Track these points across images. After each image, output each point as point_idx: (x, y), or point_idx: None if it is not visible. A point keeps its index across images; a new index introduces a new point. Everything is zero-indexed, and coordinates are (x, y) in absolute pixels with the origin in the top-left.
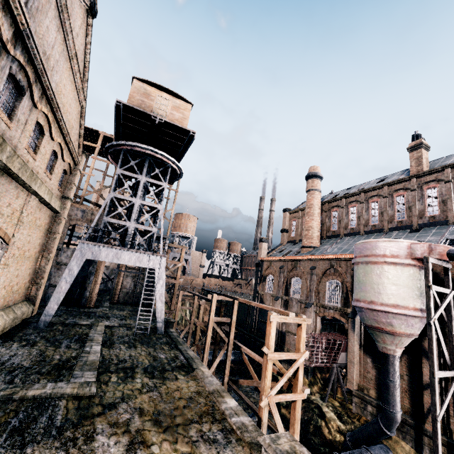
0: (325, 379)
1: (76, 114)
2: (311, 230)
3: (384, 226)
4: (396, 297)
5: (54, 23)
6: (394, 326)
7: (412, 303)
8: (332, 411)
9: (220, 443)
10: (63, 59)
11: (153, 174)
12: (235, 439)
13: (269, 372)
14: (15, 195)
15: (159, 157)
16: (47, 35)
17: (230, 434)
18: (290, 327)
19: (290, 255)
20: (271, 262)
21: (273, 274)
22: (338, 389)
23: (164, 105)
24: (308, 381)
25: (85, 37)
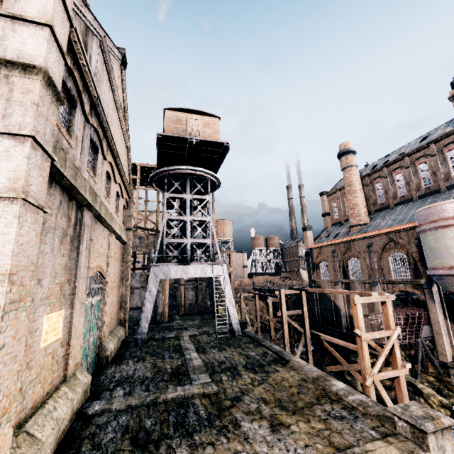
0: (412, 356)
1: (125, 155)
2: (356, 207)
3: (440, 186)
4: None
5: (106, 85)
6: None
7: None
8: (428, 387)
9: (349, 419)
10: (114, 112)
11: (193, 190)
12: (361, 414)
13: (366, 352)
14: (103, 236)
15: (199, 173)
16: (104, 97)
17: (353, 411)
18: None
19: (339, 237)
20: (320, 248)
21: (326, 260)
22: (428, 364)
23: (196, 125)
24: None
25: (121, 87)
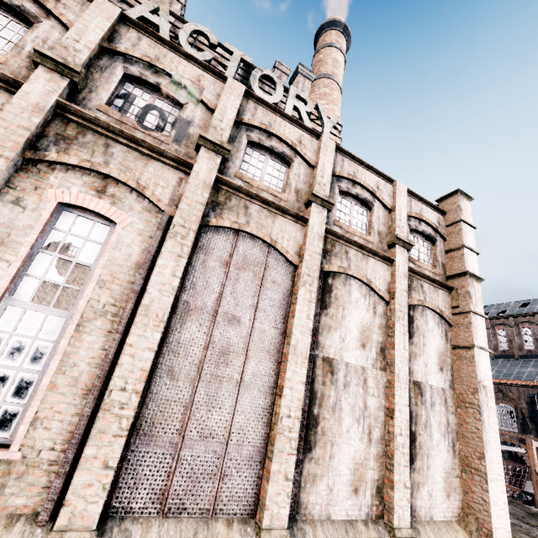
0: None
1: None
2: None
3: None
4: None
5: None
6: None
7: None
8: None
9: None
10: None
11: None
12: None
13: None
14: None
15: None
16: None
17: None
18: None
19: None
20: None
21: None
22: None
23: None
24: None
25: None
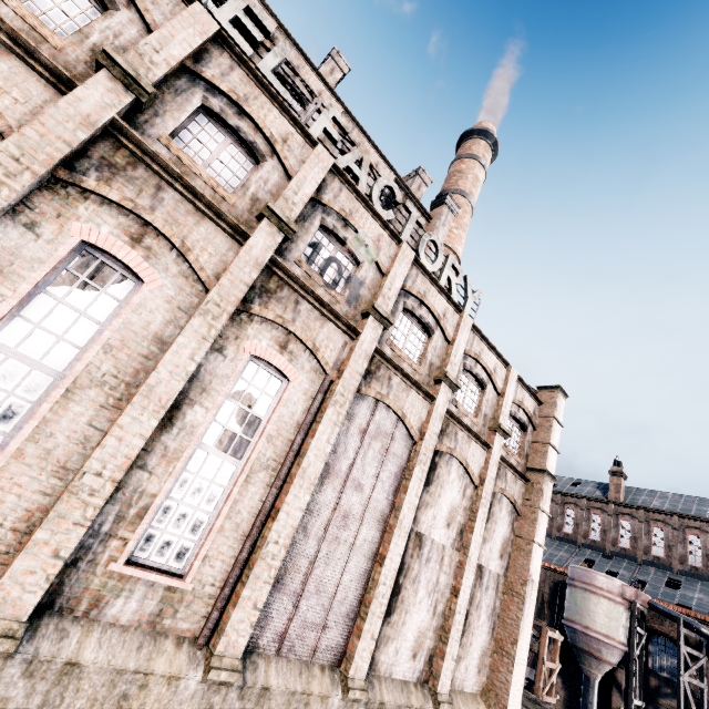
0: None
1: None
2: None
3: (578, 539)
4: (607, 628)
5: None
6: (602, 653)
7: (618, 636)
8: None
9: None
10: None
11: None
12: None
13: (542, 676)
14: None
15: None
16: None
17: None
18: None
19: None
20: None
21: None
22: None
23: None
24: None
25: None
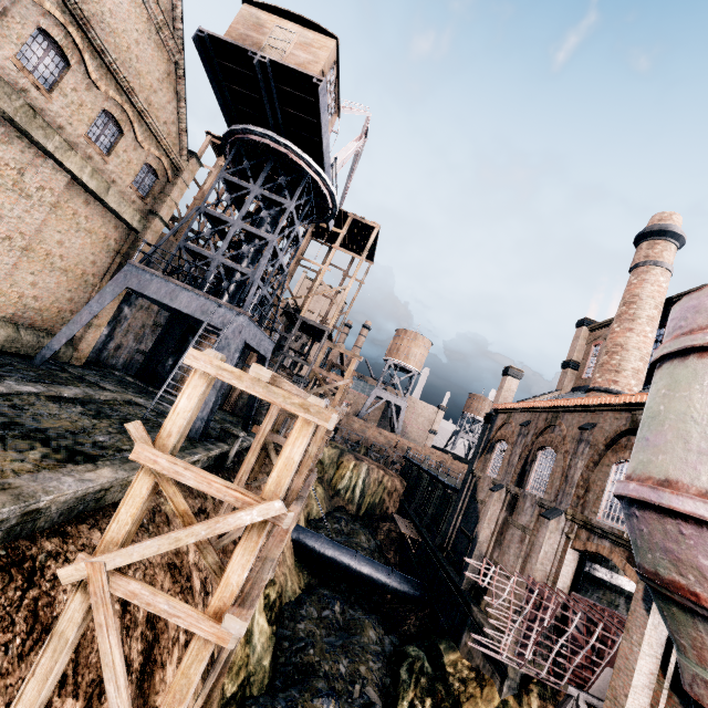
0: None
1: (162, 72)
2: (619, 352)
3: None
4: None
5: None
6: None
7: None
8: None
9: None
10: None
11: (299, 205)
12: None
13: (134, 502)
14: None
15: (284, 151)
16: None
17: None
18: (505, 557)
19: None
20: (510, 413)
21: (507, 438)
22: None
23: (284, 41)
24: (498, 701)
25: None
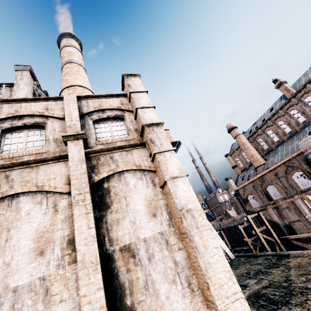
0: None
1: None
2: (254, 156)
3: (297, 129)
4: None
5: None
6: None
7: None
8: None
9: None
10: None
11: None
12: None
13: None
14: None
15: None
16: None
17: None
18: (290, 218)
19: (252, 176)
20: (243, 187)
21: (251, 193)
22: None
23: None
24: None
25: None
